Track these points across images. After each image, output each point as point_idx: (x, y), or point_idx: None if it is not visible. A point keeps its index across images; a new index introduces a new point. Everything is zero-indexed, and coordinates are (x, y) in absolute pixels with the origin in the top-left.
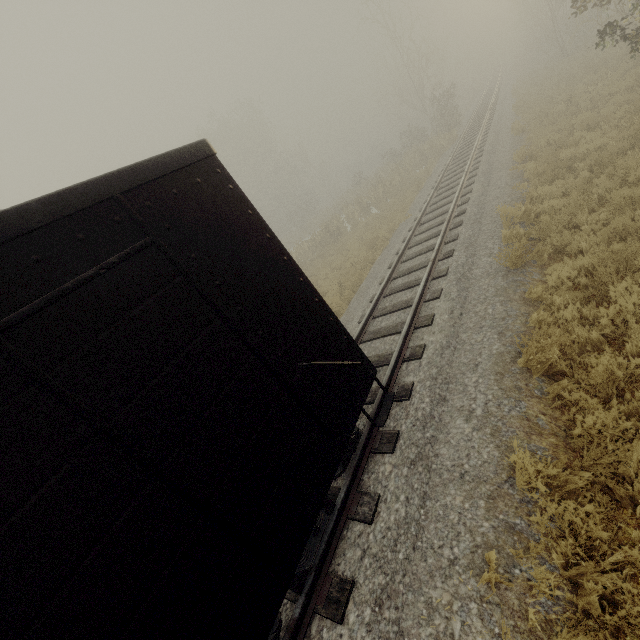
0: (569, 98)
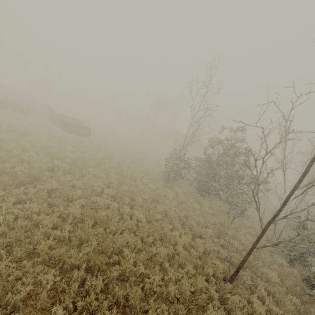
0: None
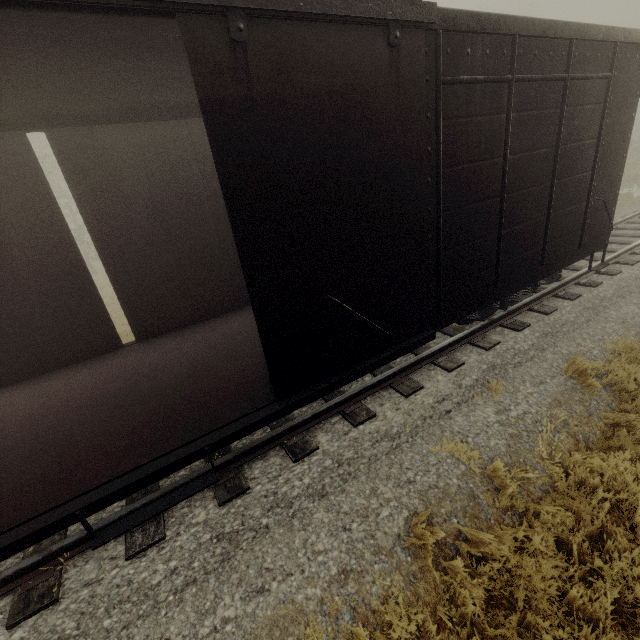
0: None
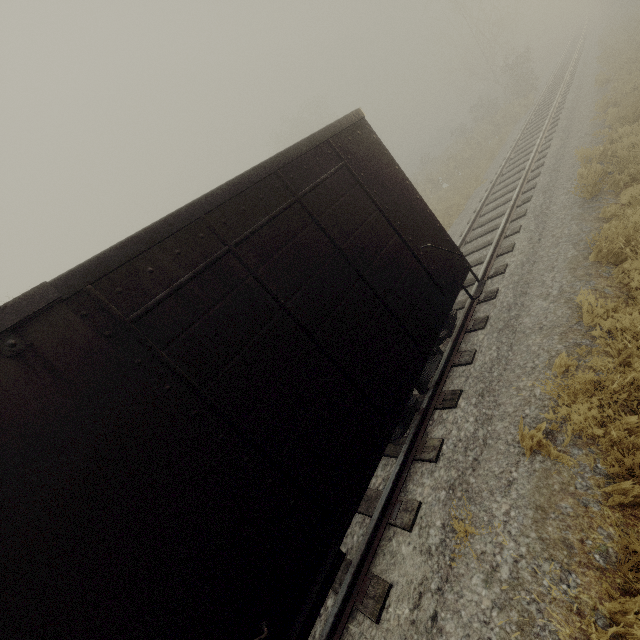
0: None
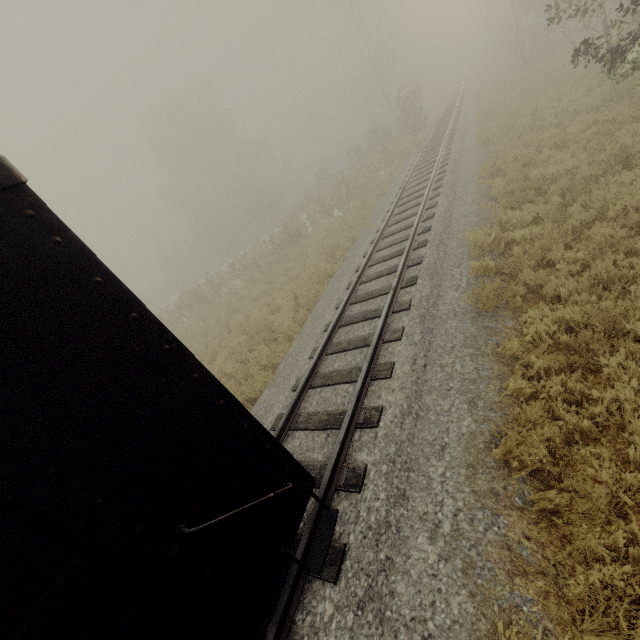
0: (534, 111)
